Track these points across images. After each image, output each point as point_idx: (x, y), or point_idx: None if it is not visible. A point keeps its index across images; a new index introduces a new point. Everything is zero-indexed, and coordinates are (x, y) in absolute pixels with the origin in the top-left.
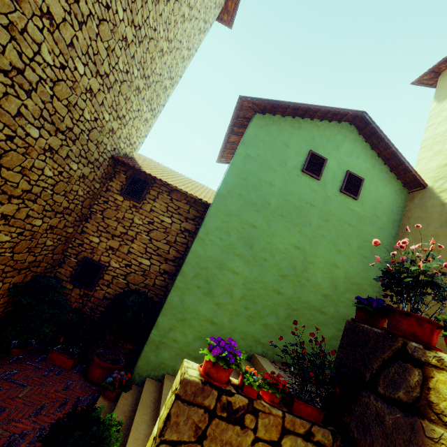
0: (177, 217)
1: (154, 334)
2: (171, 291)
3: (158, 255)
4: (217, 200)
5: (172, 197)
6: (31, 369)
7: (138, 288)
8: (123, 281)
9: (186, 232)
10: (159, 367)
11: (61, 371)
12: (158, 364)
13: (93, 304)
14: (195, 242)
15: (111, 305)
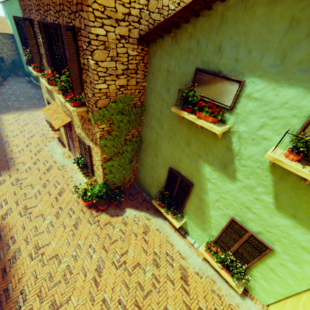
0: (8, 39)
1: (25, 66)
2: (21, 57)
3: (11, 50)
4: (15, 34)
5: (2, 34)
6: (11, 77)
7: (14, 59)
8: (9, 59)
9: (13, 42)
10: (30, 71)
11: (15, 77)
12: (30, 70)
13: (8, 66)
14: (18, 45)
15: (12, 65)
